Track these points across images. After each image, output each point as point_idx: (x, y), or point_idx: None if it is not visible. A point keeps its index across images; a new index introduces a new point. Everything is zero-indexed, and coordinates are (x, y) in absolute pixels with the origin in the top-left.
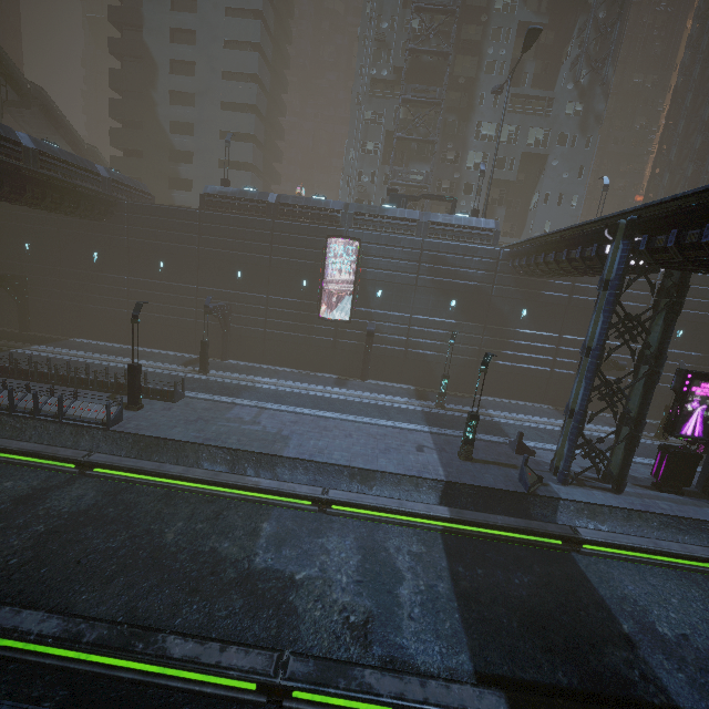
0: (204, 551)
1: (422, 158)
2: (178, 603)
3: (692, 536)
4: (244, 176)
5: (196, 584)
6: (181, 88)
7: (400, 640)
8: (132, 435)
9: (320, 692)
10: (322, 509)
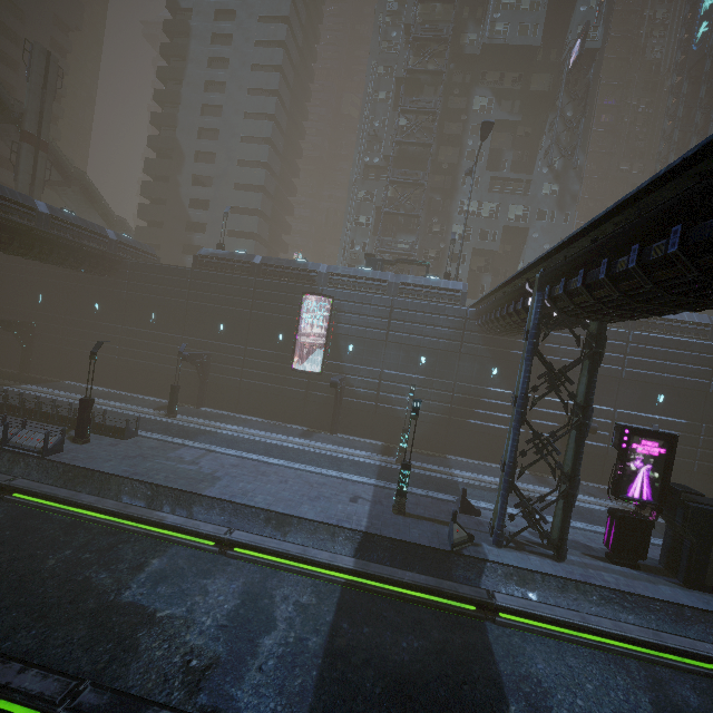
0: (76, 579)
1: (408, 230)
2: (19, 626)
3: (638, 616)
4: (248, 244)
5: (48, 610)
6: (202, 172)
7: (234, 691)
8: (64, 465)
9: None
10: (223, 550)
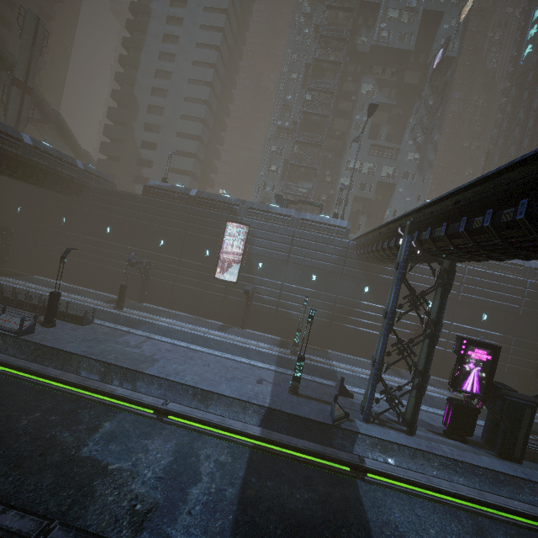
0: (45, 437)
1: (307, 178)
2: None
3: (467, 479)
4: (185, 179)
5: (22, 461)
6: (152, 121)
7: (170, 530)
8: (35, 344)
9: None
10: (160, 417)
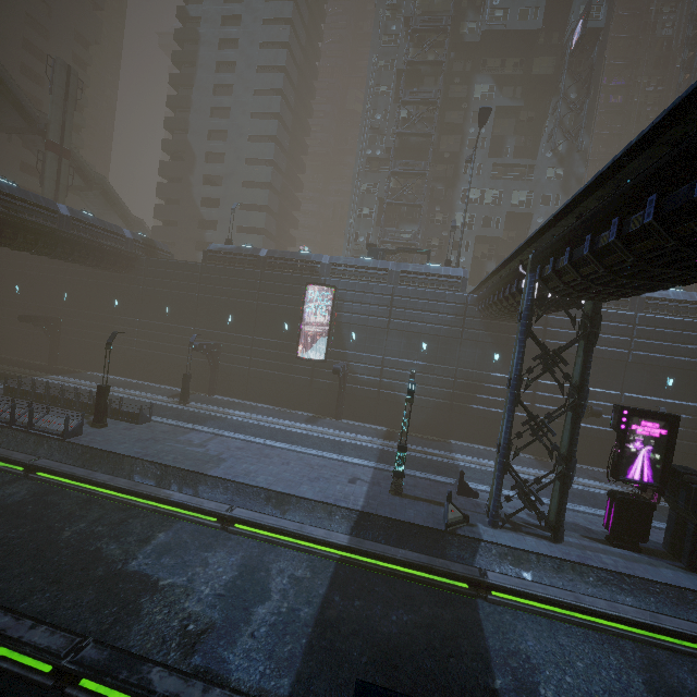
0: (89, 549)
1: (411, 220)
2: (35, 589)
3: (637, 598)
4: (257, 239)
5: (62, 576)
6: (212, 172)
7: (227, 654)
8: (82, 447)
9: (98, 680)
10: (225, 526)
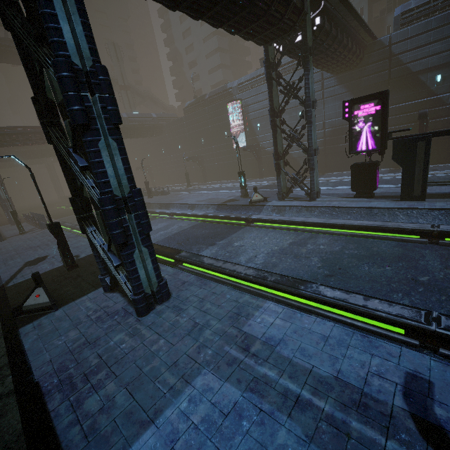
0: None
1: None
2: None
3: (339, 218)
4: None
5: None
6: (191, 59)
7: None
8: None
9: None
10: (170, 217)
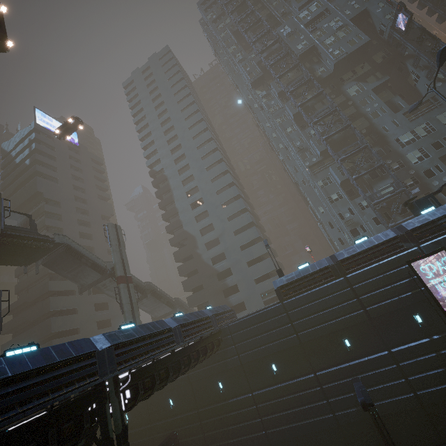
0: None
1: (379, 179)
2: None
3: None
4: (266, 263)
5: None
6: (209, 239)
7: None
8: None
9: None
10: None
